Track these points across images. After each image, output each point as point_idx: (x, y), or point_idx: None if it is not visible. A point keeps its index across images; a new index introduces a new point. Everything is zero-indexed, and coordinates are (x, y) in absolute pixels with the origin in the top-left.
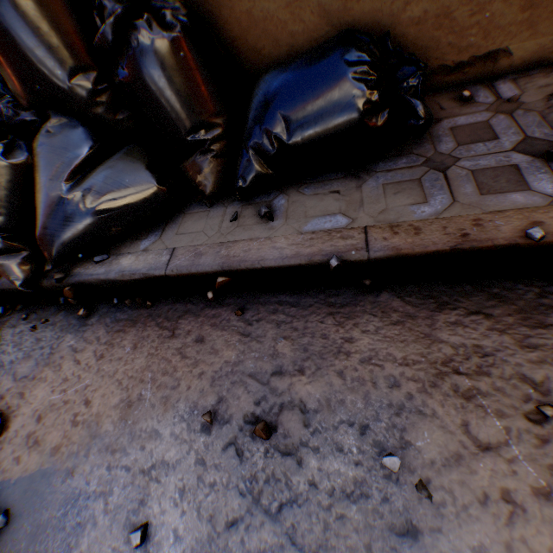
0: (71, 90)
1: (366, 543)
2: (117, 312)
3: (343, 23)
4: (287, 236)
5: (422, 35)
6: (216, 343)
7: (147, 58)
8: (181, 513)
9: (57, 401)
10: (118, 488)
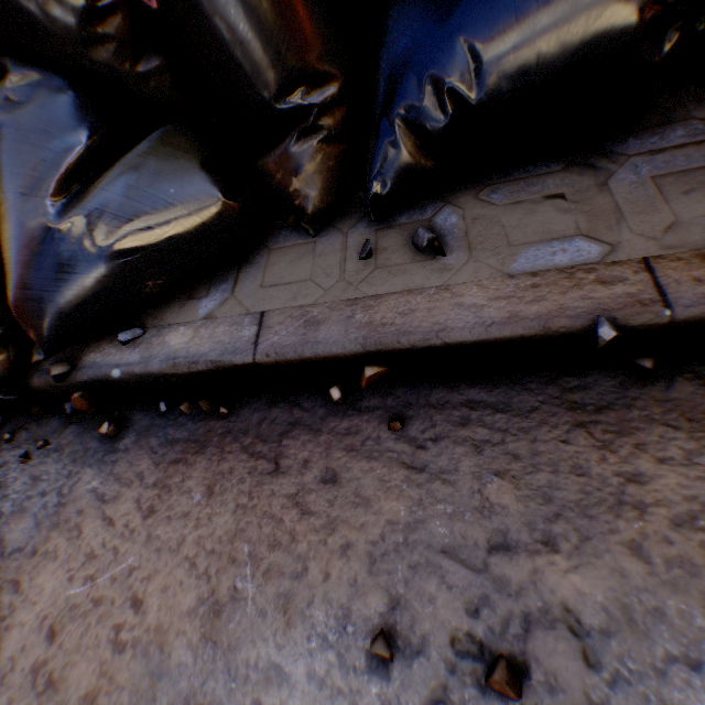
0: (43, 7)
1: None
2: (166, 426)
3: None
4: (481, 282)
5: None
6: (362, 485)
7: None
8: None
9: (79, 598)
10: None
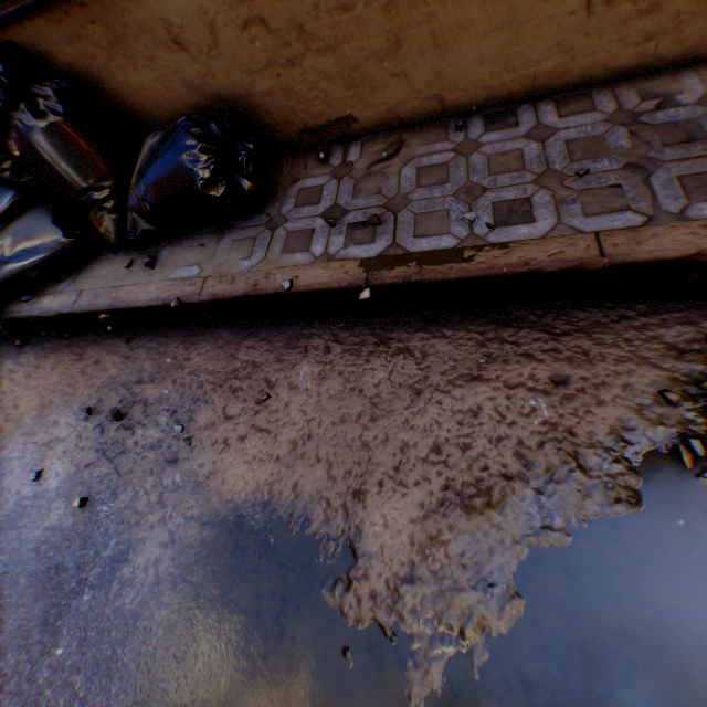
0: None
1: (152, 468)
2: (46, 342)
3: (209, 94)
4: (158, 282)
5: (279, 104)
6: (108, 364)
7: (30, 140)
8: (64, 464)
9: None
10: (31, 454)
